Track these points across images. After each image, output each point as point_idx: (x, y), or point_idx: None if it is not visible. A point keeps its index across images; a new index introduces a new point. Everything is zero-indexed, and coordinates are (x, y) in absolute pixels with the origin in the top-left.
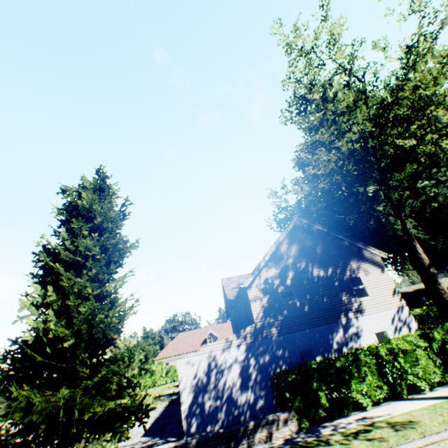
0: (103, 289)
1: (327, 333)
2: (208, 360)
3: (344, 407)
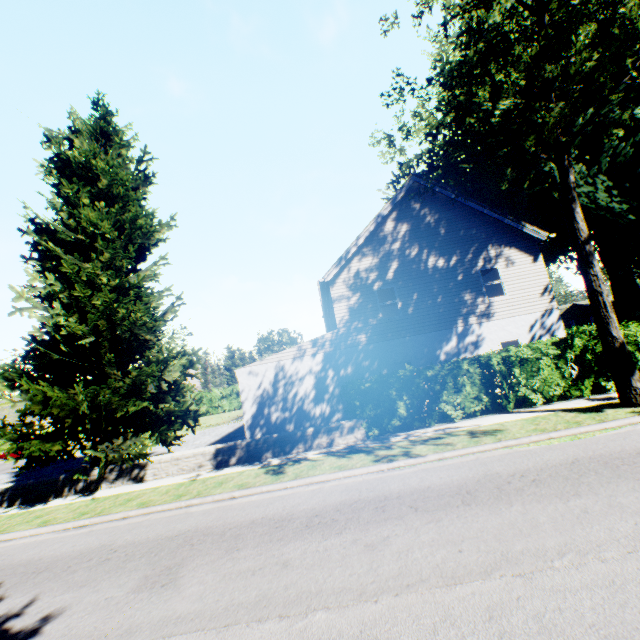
0: (123, 280)
1: (435, 342)
2: (276, 371)
3: (427, 418)
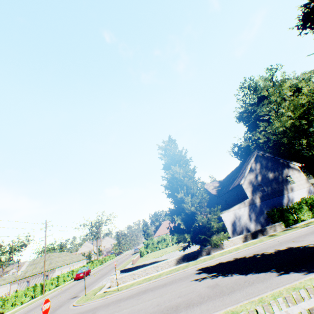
0: (197, 187)
1: (280, 200)
2: (233, 214)
3: (298, 220)
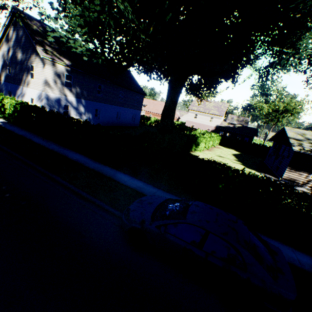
0: None
1: (17, 89)
2: None
3: None
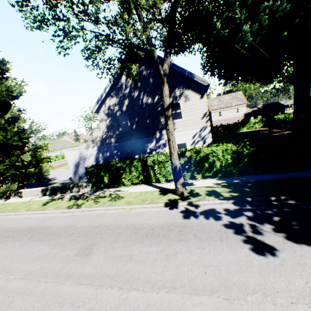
0: None
1: (145, 143)
2: (79, 153)
3: (115, 184)
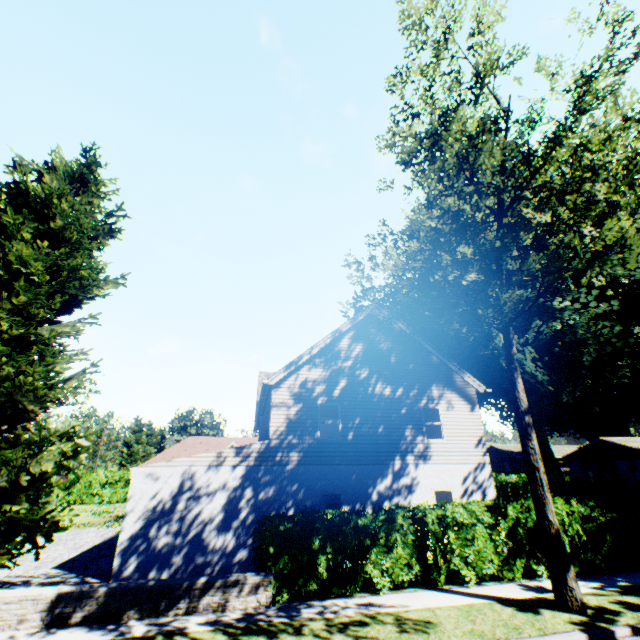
0: (30, 330)
1: (370, 477)
2: (183, 478)
3: (349, 584)
